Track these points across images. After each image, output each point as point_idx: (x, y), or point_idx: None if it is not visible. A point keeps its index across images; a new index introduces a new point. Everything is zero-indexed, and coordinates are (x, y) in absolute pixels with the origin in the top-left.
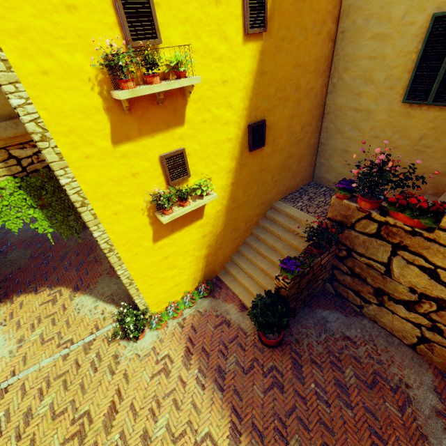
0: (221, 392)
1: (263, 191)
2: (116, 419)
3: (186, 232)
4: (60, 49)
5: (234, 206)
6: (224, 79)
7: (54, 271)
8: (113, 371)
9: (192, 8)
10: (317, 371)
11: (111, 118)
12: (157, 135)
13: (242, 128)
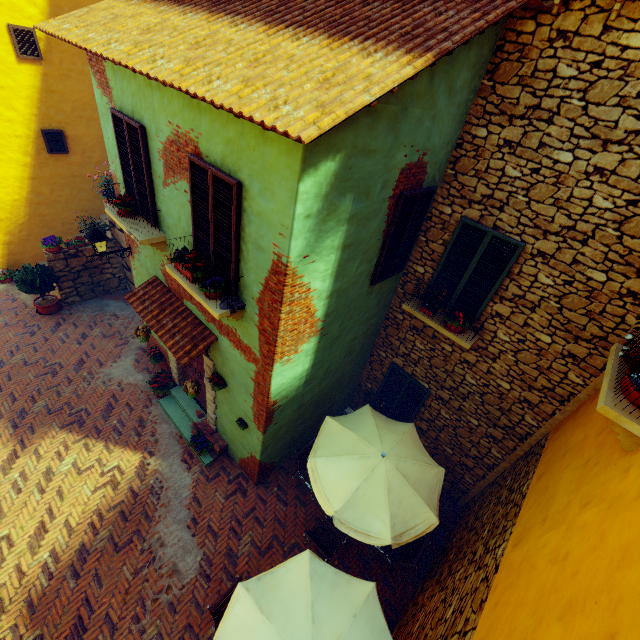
0: None
1: (82, 198)
2: None
3: None
4: None
5: (40, 202)
6: None
7: None
8: None
9: None
10: (72, 328)
11: None
12: None
13: (34, 131)
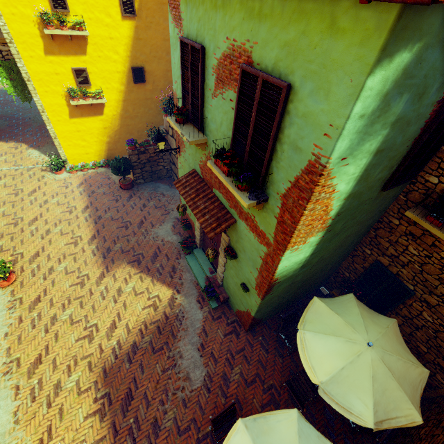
0: (89, 197)
1: (150, 114)
2: (34, 194)
3: (92, 120)
4: (20, 6)
5: (127, 116)
6: (111, 36)
7: (20, 135)
8: (40, 180)
9: None
10: (138, 200)
11: (44, 41)
12: (70, 57)
13: (127, 68)
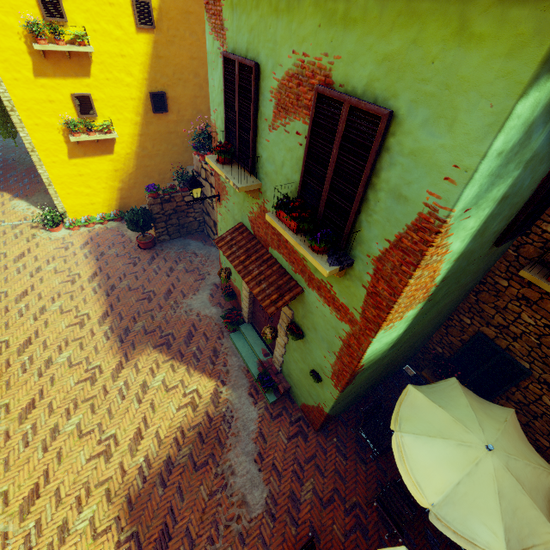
0: (97, 261)
1: (175, 152)
2: (23, 259)
3: (98, 160)
4: (0, 13)
5: (144, 155)
6: (123, 54)
7: (1, 182)
8: (29, 241)
9: (91, 5)
10: (163, 262)
11: (33, 59)
12: (69, 79)
13: (145, 93)
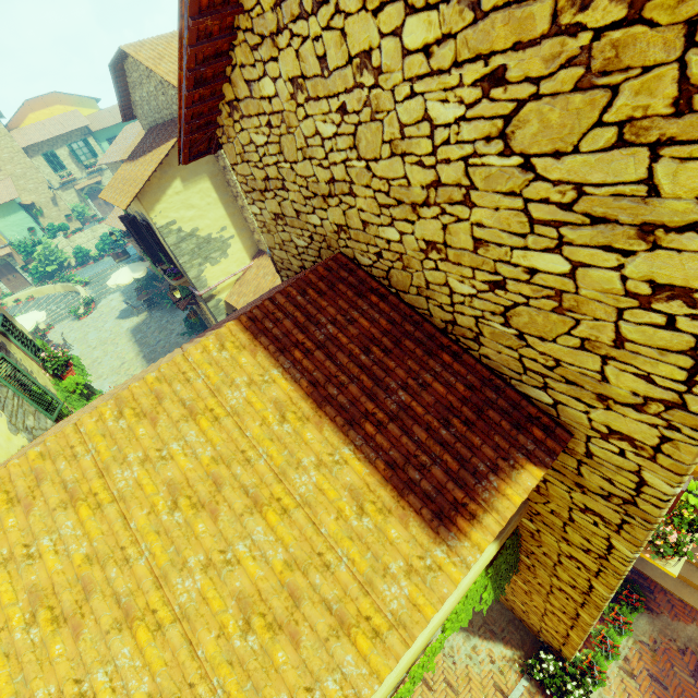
0: None
1: None
2: None
3: None
4: None
5: None
6: None
7: None
8: None
9: None
10: None
11: None
12: None
13: None
